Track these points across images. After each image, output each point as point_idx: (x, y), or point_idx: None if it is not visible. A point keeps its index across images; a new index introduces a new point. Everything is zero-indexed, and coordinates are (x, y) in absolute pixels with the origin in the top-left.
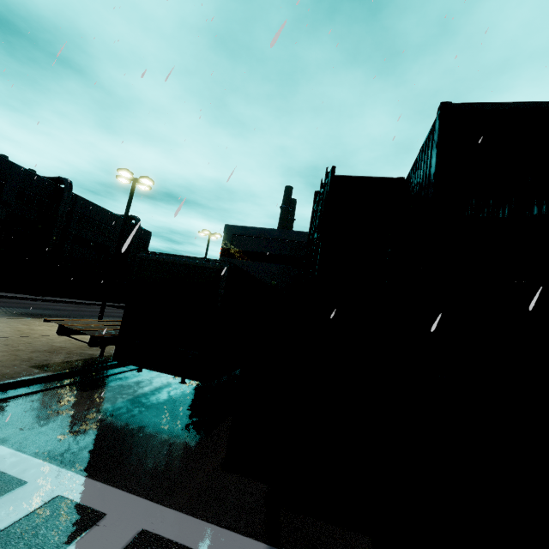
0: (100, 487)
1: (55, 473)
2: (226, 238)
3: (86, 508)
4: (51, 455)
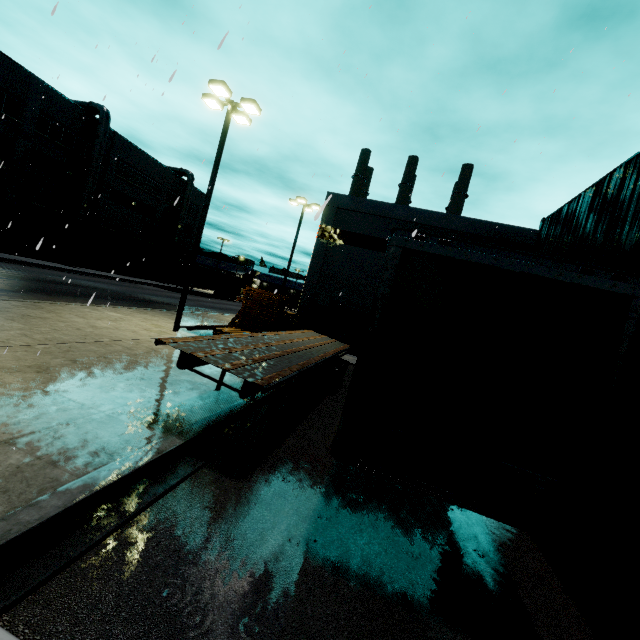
0: None
1: None
2: (328, 213)
3: None
4: None
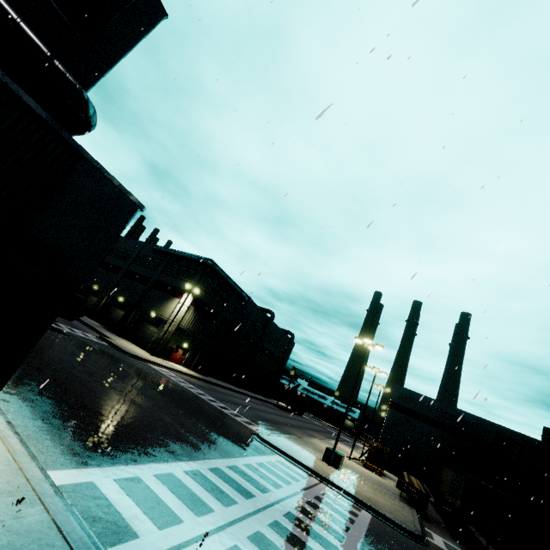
0: None
1: None
2: (395, 395)
3: None
4: None
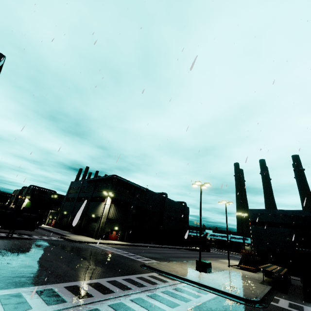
0: None
1: None
2: (251, 215)
3: None
4: None
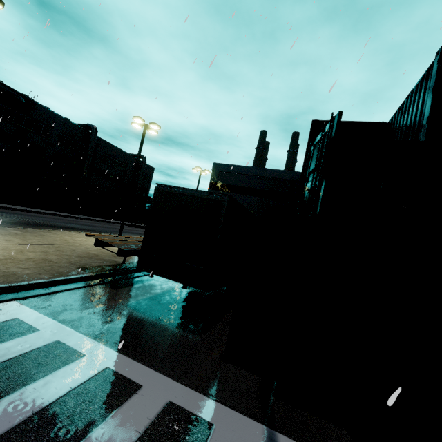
0: (135, 364)
1: (103, 350)
2: (214, 174)
3: (127, 379)
4: (98, 336)
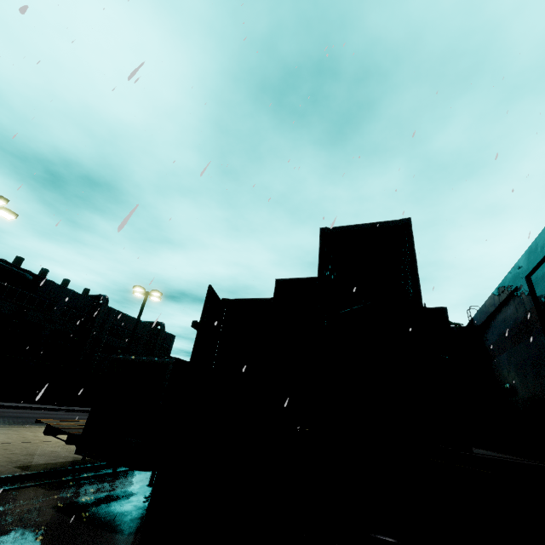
0: None
1: None
2: None
3: None
4: None
